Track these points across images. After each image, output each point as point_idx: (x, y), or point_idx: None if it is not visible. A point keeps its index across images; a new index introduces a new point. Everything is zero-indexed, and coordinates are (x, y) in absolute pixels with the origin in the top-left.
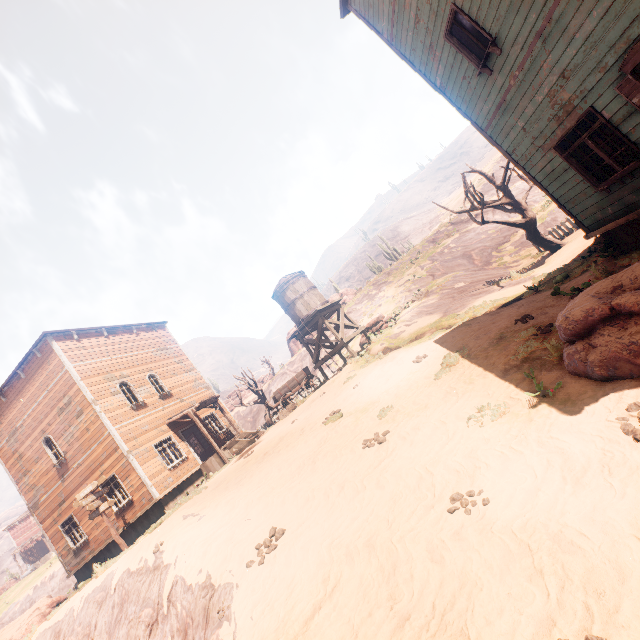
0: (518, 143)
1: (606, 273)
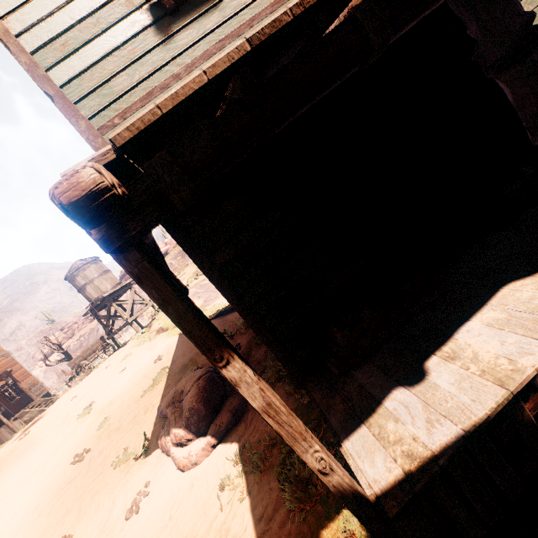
0: None
1: (247, 326)
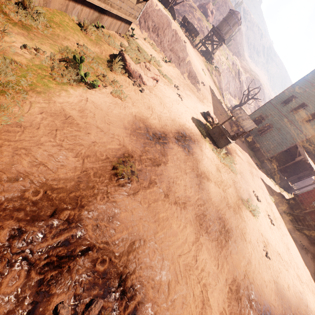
0: (264, 108)
1: None
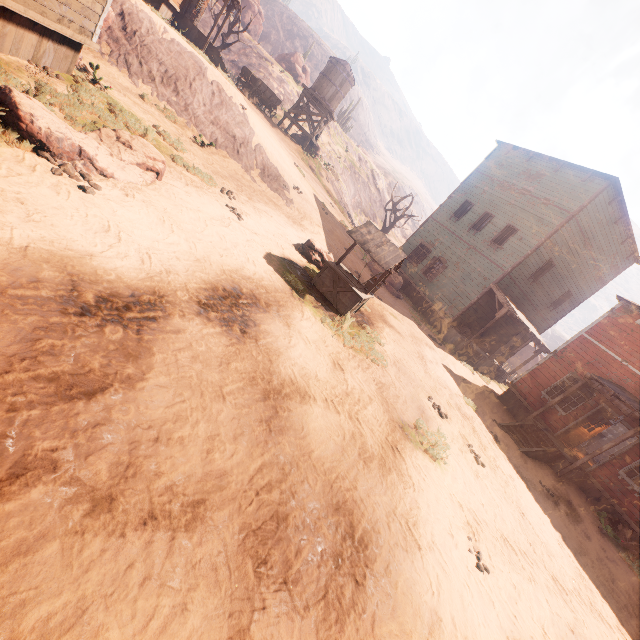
0: (425, 230)
1: None
